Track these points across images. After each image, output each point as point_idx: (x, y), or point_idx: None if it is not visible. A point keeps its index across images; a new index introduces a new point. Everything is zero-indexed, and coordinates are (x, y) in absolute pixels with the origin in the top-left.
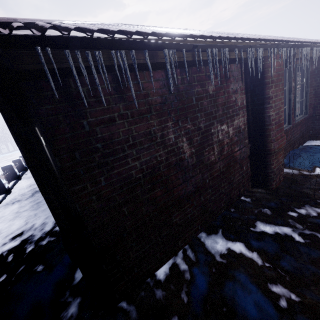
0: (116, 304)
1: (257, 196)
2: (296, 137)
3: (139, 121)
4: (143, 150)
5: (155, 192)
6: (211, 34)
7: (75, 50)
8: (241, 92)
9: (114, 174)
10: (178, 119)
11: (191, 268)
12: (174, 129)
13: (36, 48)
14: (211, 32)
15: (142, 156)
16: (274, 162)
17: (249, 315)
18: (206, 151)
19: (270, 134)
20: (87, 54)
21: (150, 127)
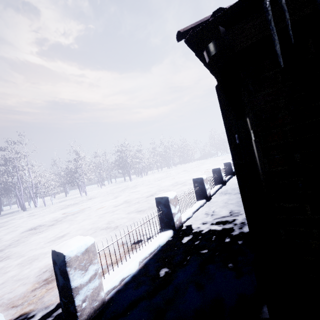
0: None
1: None
2: None
3: None
4: None
5: None
6: None
7: None
8: None
9: None
10: None
11: None
12: None
13: (263, 3)
14: None
15: None
16: None
17: None
18: None
19: None
20: None
21: None
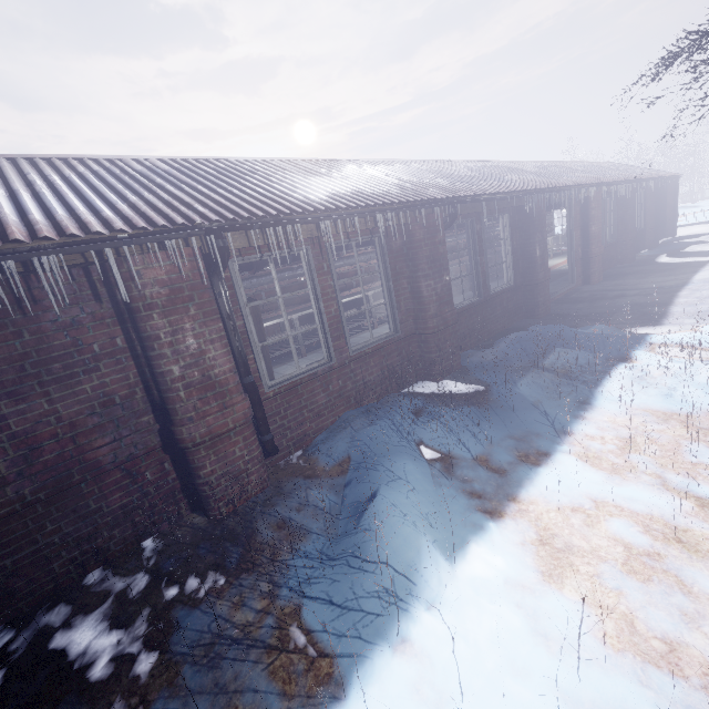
0: None
1: (175, 536)
2: (365, 382)
3: None
4: None
5: None
6: None
7: None
8: (101, 323)
9: None
10: None
11: None
12: None
13: None
14: (61, 191)
15: None
16: (206, 463)
17: None
18: None
19: (176, 409)
20: None
21: None
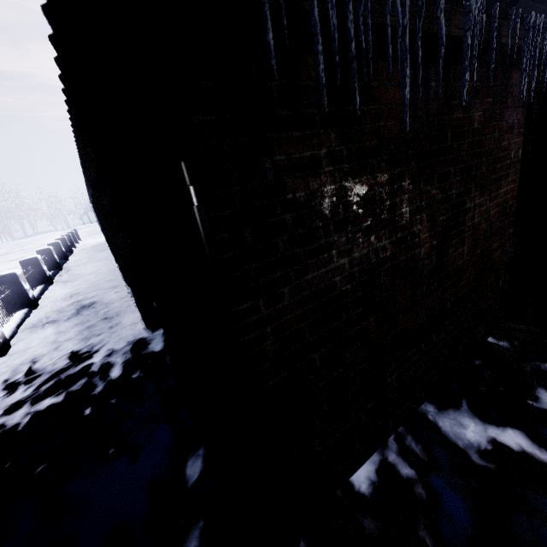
0: (296, 546)
1: (522, 337)
2: None
3: (359, 171)
4: (358, 235)
5: (367, 323)
6: None
7: None
8: (518, 132)
9: (307, 281)
10: (419, 175)
11: (424, 475)
12: (412, 195)
13: None
14: None
15: (356, 247)
16: None
17: None
18: (452, 246)
19: None
20: None
21: (374, 187)
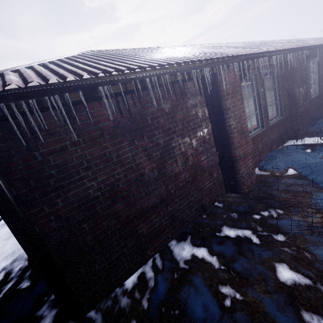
0: (80, 313)
1: (229, 201)
2: (273, 139)
3: (92, 145)
4: (99, 171)
5: (116, 207)
6: (159, 60)
7: (9, 103)
8: (202, 105)
9: (71, 195)
10: (133, 139)
11: (156, 275)
12: (131, 148)
13: None
14: (171, 52)
15: (99, 176)
16: (242, 167)
17: (195, 315)
18: (168, 164)
19: (233, 142)
20: (21, 104)
21: (104, 150)
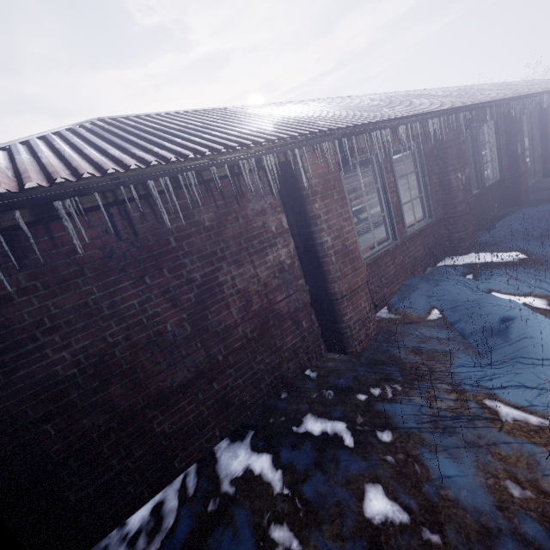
0: None
1: (329, 367)
2: (415, 257)
3: (62, 291)
4: (75, 333)
5: (111, 392)
6: (187, 144)
7: None
8: (275, 211)
9: (20, 377)
10: (143, 275)
11: (180, 506)
12: (137, 290)
13: None
14: (228, 123)
15: (75, 341)
16: (347, 311)
17: None
18: (212, 312)
19: (329, 270)
20: None
21: (85, 297)
